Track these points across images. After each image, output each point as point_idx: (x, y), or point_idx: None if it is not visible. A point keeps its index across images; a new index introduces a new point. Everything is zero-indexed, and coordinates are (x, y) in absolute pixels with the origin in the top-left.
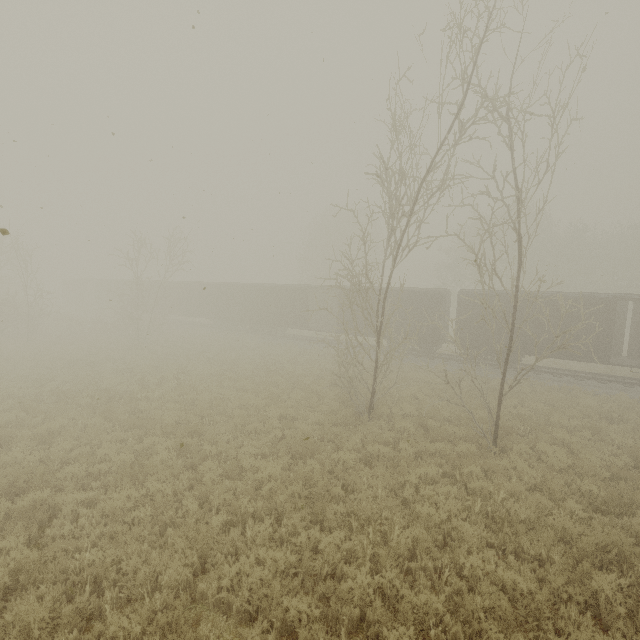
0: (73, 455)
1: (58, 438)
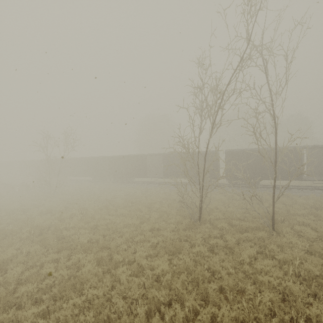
0: (24, 277)
1: (10, 265)
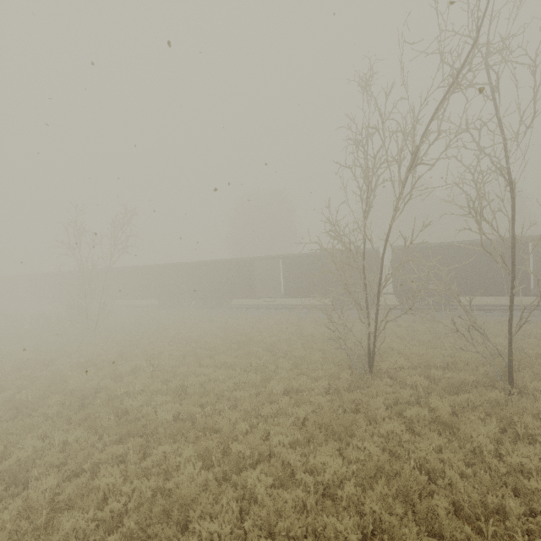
0: (65, 496)
1: (34, 471)
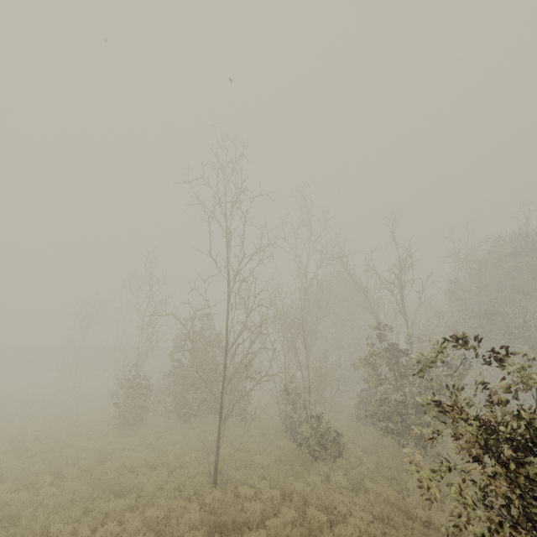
0: None
1: None
